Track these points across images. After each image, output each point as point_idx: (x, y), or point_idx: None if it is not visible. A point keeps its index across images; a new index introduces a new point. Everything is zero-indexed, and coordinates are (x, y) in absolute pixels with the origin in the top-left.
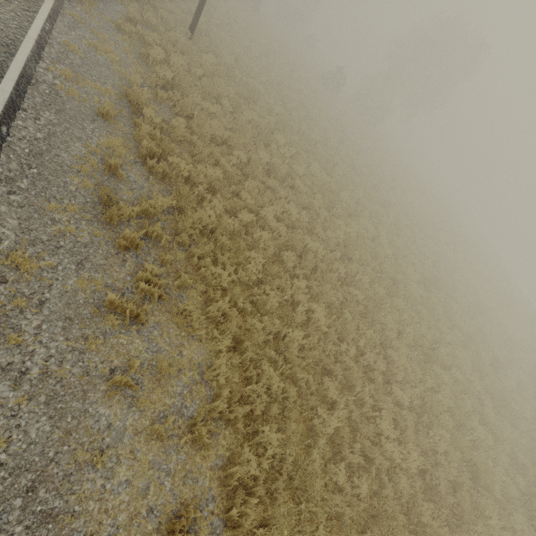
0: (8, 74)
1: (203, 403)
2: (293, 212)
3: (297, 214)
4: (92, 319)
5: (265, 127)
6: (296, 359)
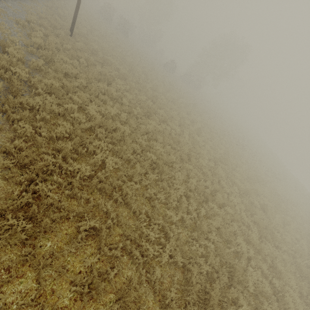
0: None
1: None
2: (112, 110)
3: (115, 112)
4: None
5: (108, 75)
6: (75, 182)
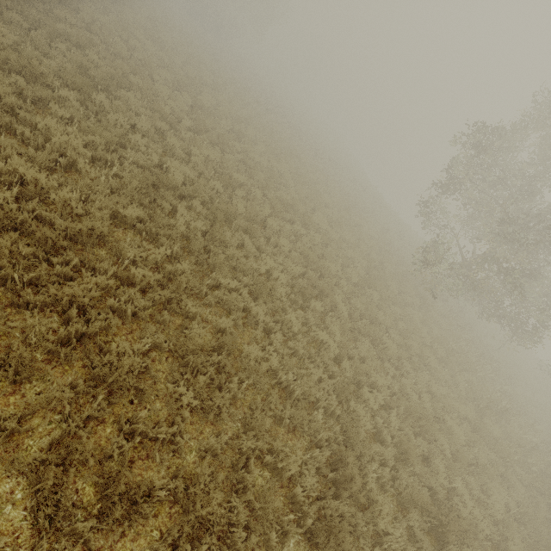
0: None
1: None
2: None
3: None
4: None
5: None
6: None
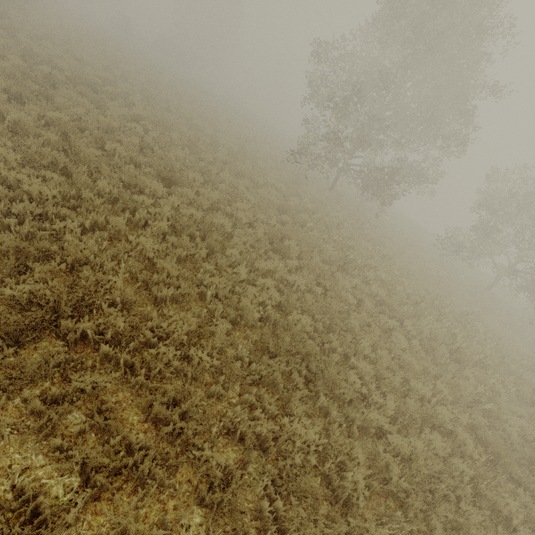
0: None
1: None
2: None
3: None
4: None
5: None
6: None
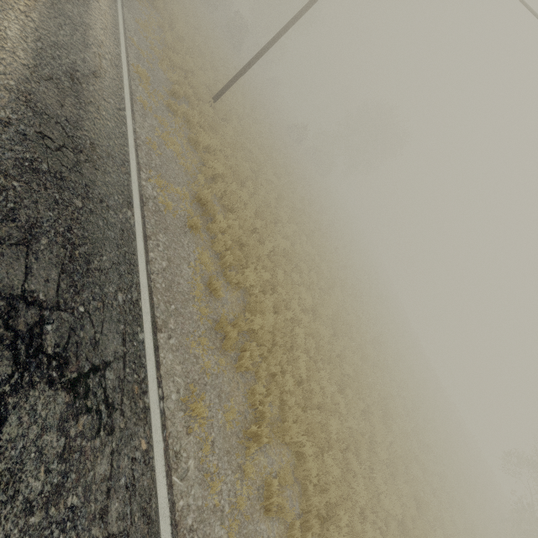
0: (134, 201)
1: (299, 498)
2: (307, 299)
3: (310, 302)
4: (238, 447)
5: (274, 207)
6: (336, 445)
